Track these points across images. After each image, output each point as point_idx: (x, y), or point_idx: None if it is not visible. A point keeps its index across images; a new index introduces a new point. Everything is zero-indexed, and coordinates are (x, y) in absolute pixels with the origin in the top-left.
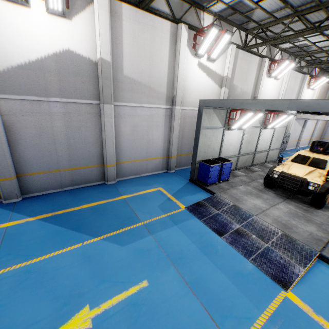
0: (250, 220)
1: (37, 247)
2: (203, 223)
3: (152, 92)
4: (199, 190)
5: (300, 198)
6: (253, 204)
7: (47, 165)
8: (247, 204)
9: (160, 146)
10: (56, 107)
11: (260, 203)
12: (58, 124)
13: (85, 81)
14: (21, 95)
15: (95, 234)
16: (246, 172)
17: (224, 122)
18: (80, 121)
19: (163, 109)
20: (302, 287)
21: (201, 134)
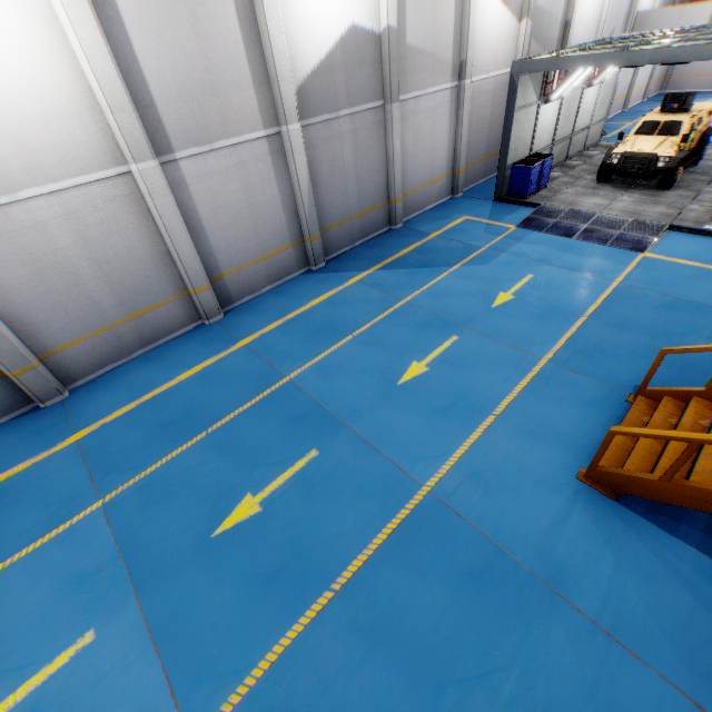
0: (595, 218)
1: (412, 283)
2: (547, 234)
3: (437, 64)
4: (516, 208)
5: (644, 184)
6: (592, 203)
7: (340, 214)
8: (585, 205)
9: (445, 156)
10: (345, 125)
11: (600, 201)
12: (347, 150)
13: (369, 72)
14: (316, 116)
15: (449, 265)
16: (564, 171)
17: (539, 92)
18: (366, 139)
19: (448, 91)
20: (656, 249)
21: (514, 121)
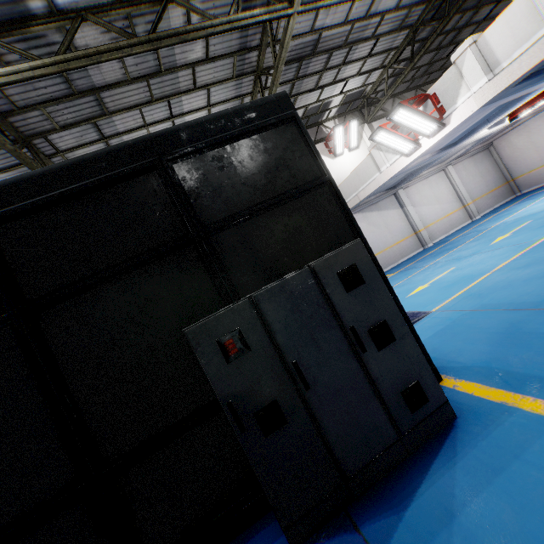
0: None
1: None
2: None
3: None
4: None
5: None
6: None
7: None
8: None
9: None
10: None
11: None
12: None
13: None
14: None
15: None
16: None
17: None
18: None
19: None
20: None
21: None
